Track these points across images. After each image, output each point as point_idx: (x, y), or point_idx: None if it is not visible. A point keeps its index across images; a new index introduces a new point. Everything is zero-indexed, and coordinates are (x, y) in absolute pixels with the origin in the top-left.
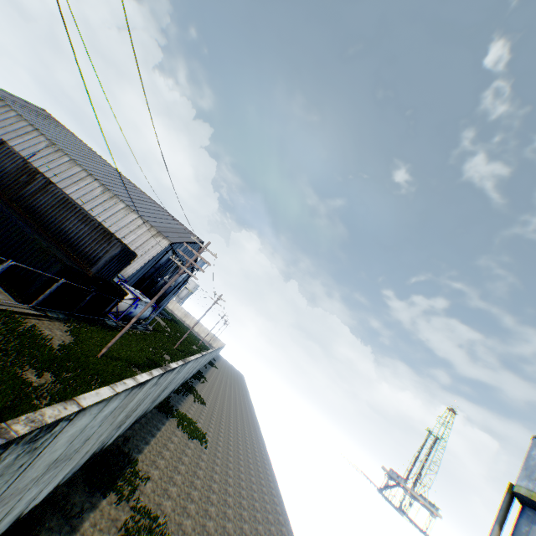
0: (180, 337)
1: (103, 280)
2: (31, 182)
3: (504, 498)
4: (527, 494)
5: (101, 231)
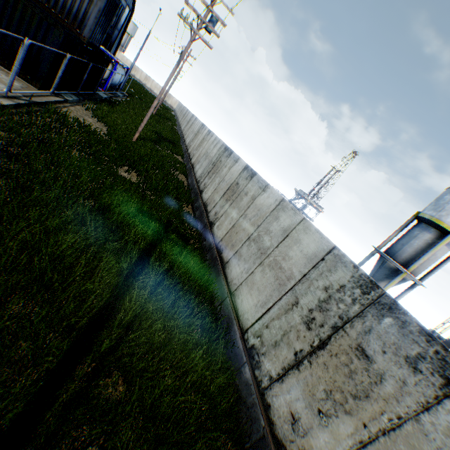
0: (145, 98)
1: (91, 45)
2: None
3: (410, 219)
4: (428, 218)
5: None
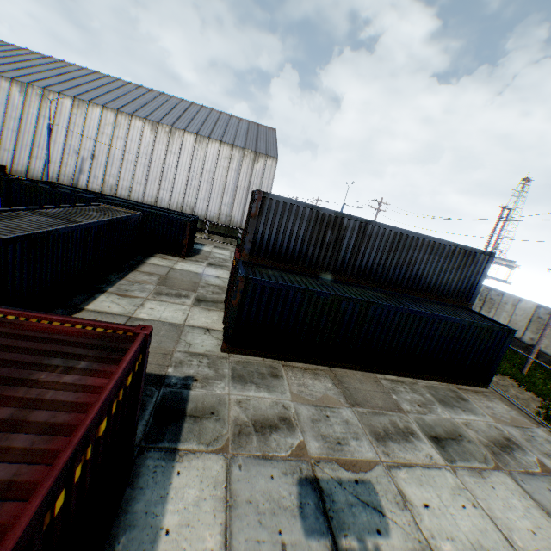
0: None
1: None
2: (341, 236)
3: None
4: None
5: (460, 253)
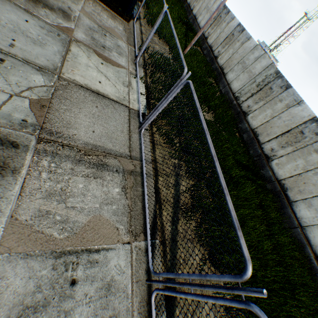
0: None
1: None
2: None
3: None
4: None
5: None
